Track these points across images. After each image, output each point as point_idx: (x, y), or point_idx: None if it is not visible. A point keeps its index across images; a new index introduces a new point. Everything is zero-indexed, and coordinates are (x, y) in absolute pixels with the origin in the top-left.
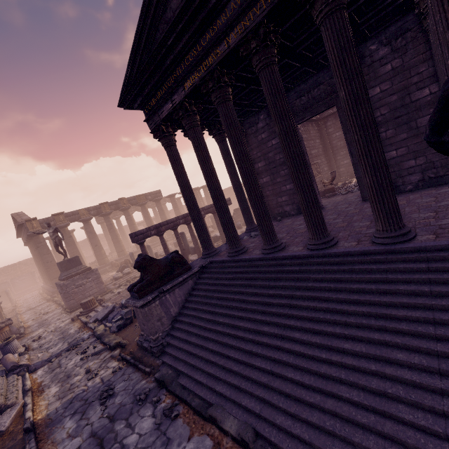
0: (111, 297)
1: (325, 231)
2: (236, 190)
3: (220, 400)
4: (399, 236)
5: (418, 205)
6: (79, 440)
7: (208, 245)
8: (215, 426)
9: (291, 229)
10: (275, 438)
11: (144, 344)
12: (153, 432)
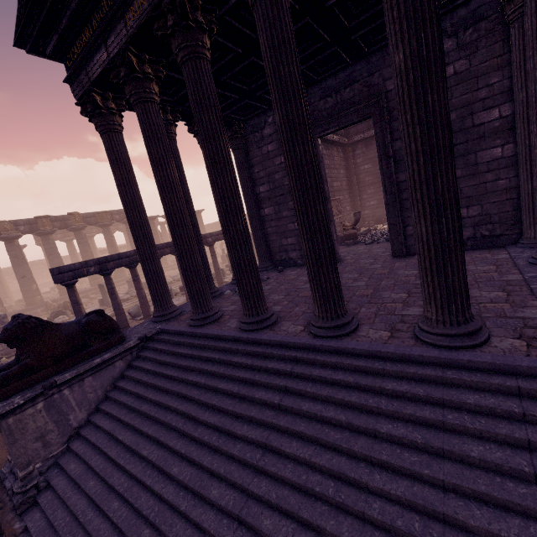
0: None
1: (340, 307)
2: None
3: None
4: (464, 336)
5: (474, 275)
6: None
7: (162, 302)
8: None
9: (293, 287)
10: None
11: (5, 482)
12: None
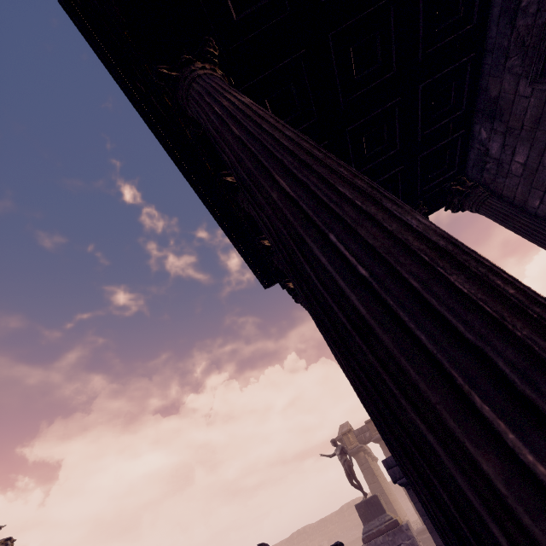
0: None
1: None
2: None
3: None
4: None
5: None
6: None
7: None
8: None
9: None
10: None
11: None
12: None
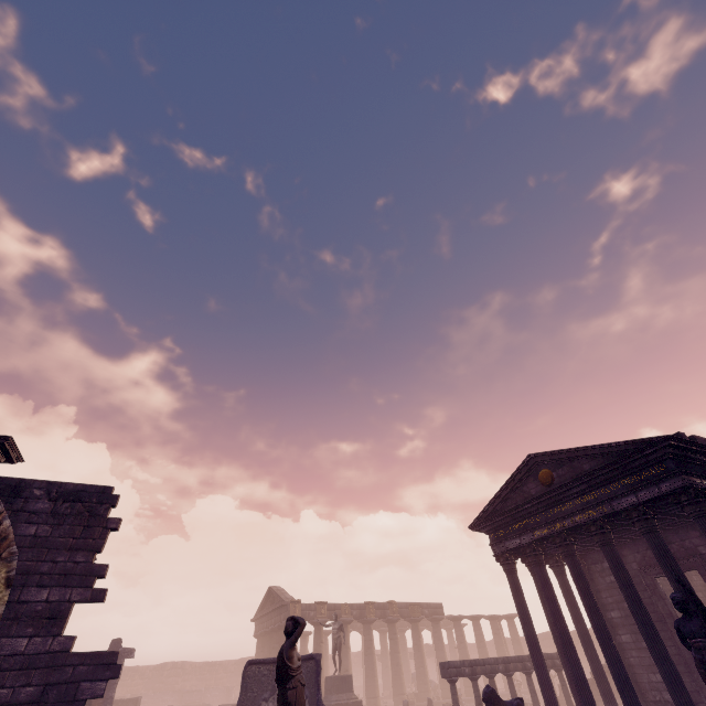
0: None
1: None
2: (584, 641)
3: None
4: None
5: None
6: None
7: None
8: None
9: None
10: None
11: None
12: None
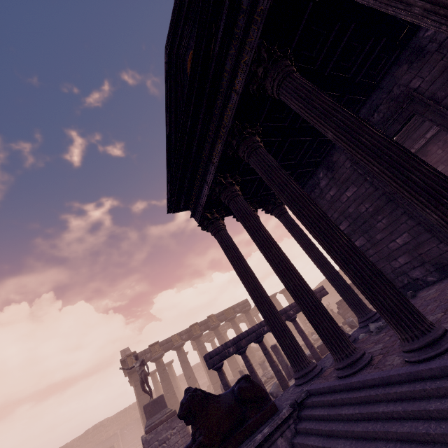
0: None
1: None
2: (320, 266)
3: None
4: None
5: None
6: None
7: (298, 359)
8: None
9: (446, 301)
10: None
11: None
12: None
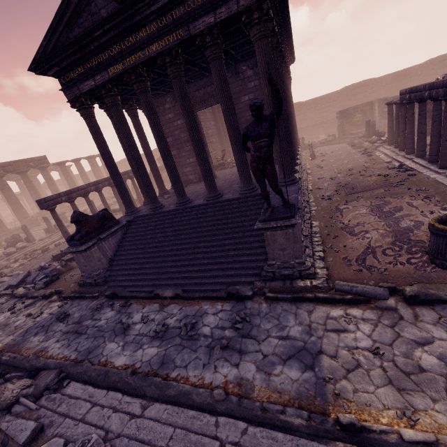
0: (13, 269)
1: (216, 189)
2: (149, 160)
3: (159, 287)
4: (250, 189)
5: None
6: (55, 339)
7: (130, 205)
8: (158, 299)
9: (195, 191)
10: (193, 288)
11: (87, 281)
12: (116, 315)
